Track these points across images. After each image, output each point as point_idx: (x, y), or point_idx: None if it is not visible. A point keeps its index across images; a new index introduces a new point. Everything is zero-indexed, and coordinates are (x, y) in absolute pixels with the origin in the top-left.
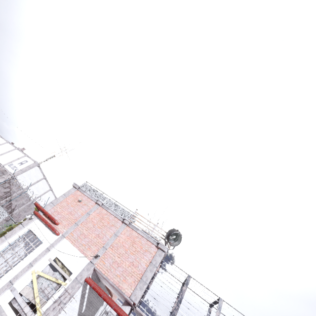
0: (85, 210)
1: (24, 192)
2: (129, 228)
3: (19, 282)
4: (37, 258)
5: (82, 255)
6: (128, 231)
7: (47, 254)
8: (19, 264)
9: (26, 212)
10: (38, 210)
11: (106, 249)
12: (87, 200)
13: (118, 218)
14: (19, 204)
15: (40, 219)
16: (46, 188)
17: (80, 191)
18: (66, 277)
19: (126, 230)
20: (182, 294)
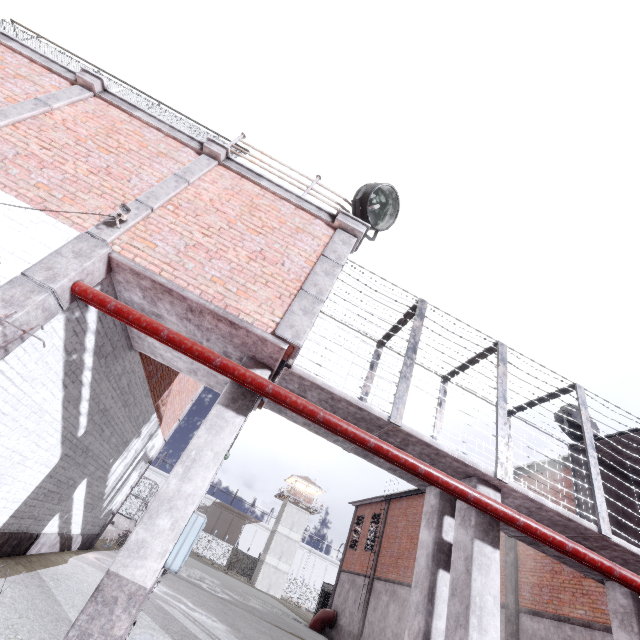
0: (26, 93)
1: None
2: (226, 171)
3: None
4: None
5: (39, 215)
6: (226, 178)
7: None
8: None
9: None
10: None
11: (150, 210)
12: (26, 67)
13: (181, 141)
14: None
15: None
16: None
17: None
18: None
19: (218, 174)
20: (415, 335)
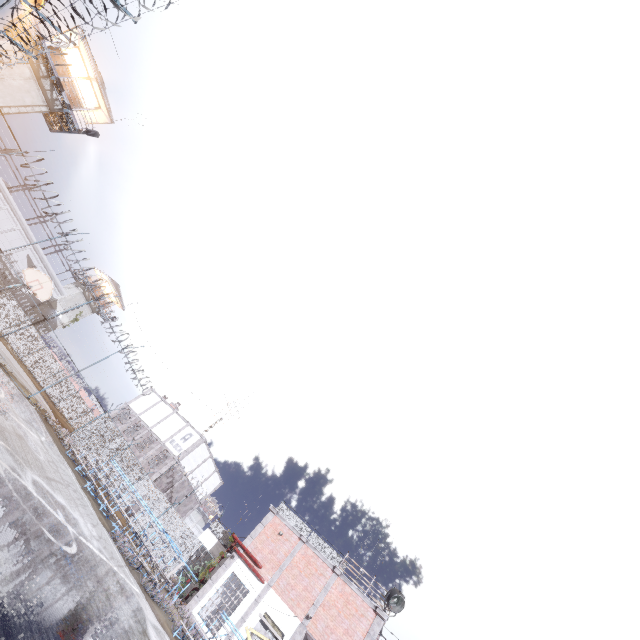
0: (288, 549)
1: (195, 489)
2: (340, 580)
3: (236, 639)
4: (248, 612)
5: (292, 613)
6: (340, 584)
7: (256, 607)
8: (231, 617)
9: (186, 505)
10: (234, 541)
11: (317, 608)
12: (288, 533)
13: (327, 565)
14: (180, 496)
15: (241, 559)
16: (211, 470)
17: (279, 518)
18: (279, 639)
19: (338, 583)
20: None
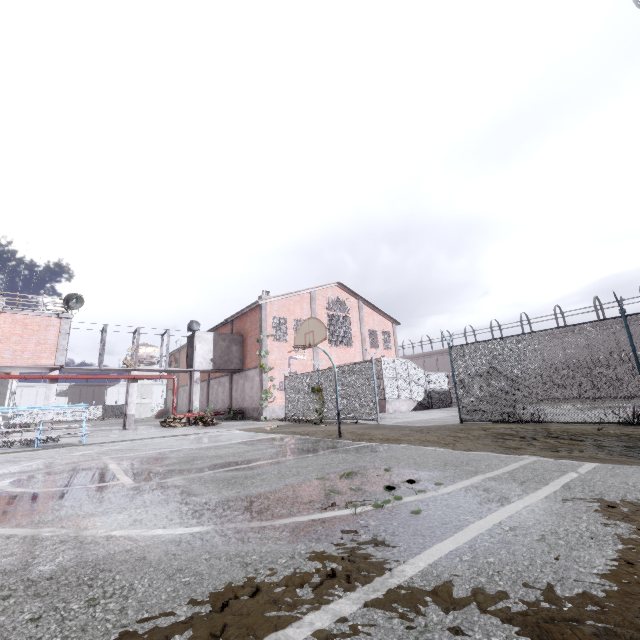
0: None
1: None
2: (6, 314)
3: None
4: None
5: None
6: (8, 318)
7: None
8: None
9: None
10: None
11: None
12: None
13: None
14: None
15: None
16: None
17: None
18: None
19: (4, 318)
20: (104, 340)
